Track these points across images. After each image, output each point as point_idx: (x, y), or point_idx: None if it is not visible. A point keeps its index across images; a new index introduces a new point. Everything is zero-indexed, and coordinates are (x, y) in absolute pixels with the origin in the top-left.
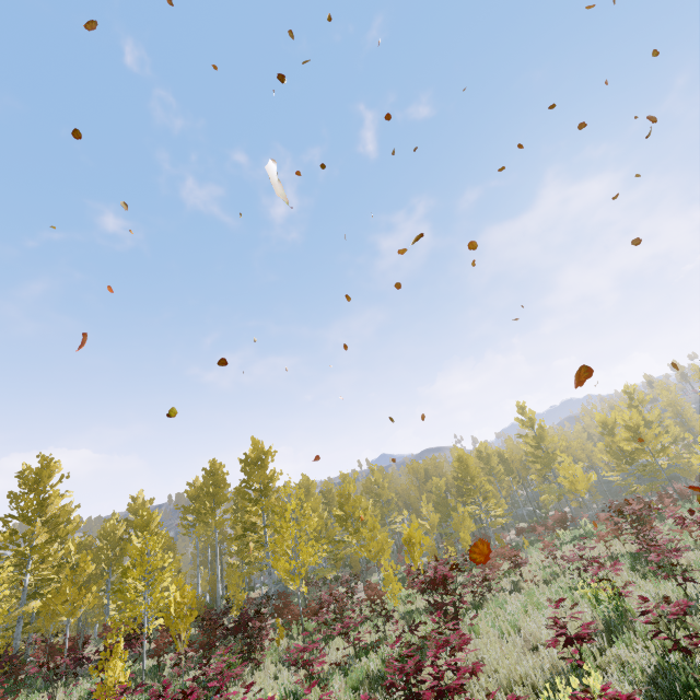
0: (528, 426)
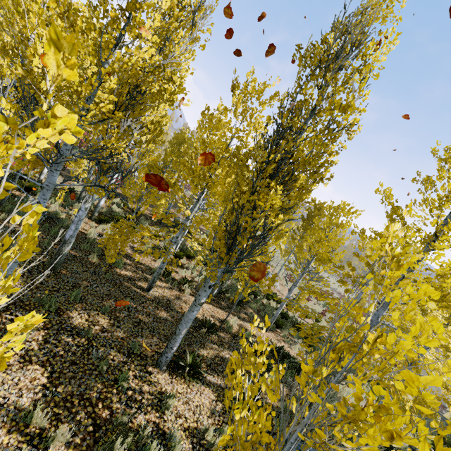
0: None
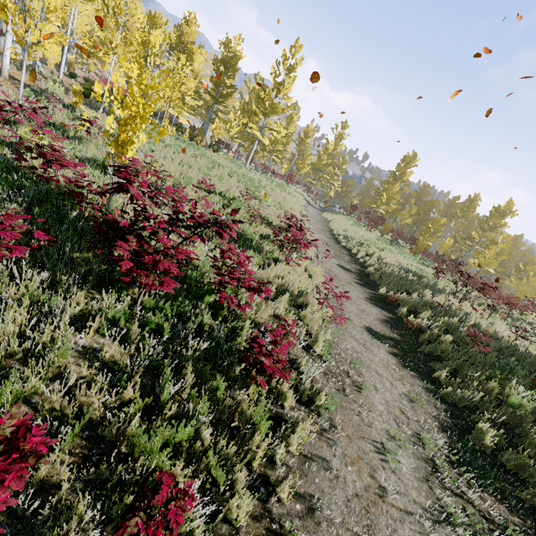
0: None
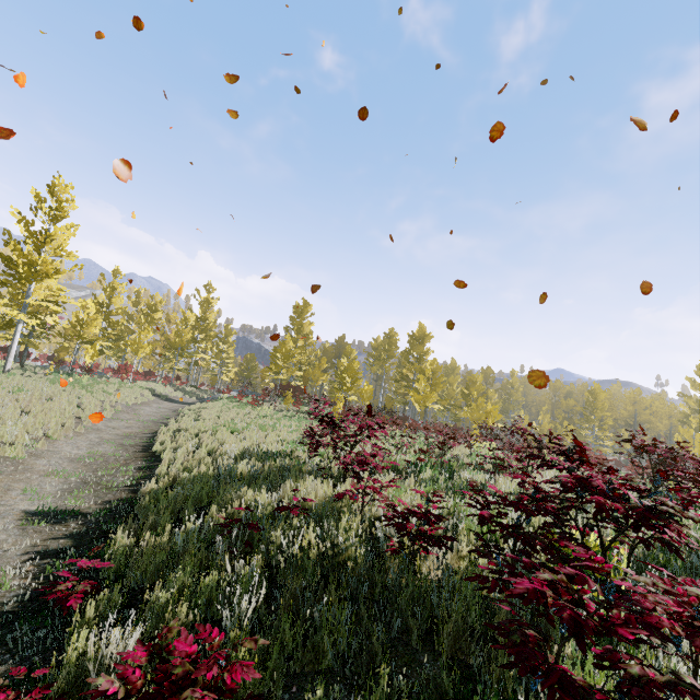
0: (699, 389)
